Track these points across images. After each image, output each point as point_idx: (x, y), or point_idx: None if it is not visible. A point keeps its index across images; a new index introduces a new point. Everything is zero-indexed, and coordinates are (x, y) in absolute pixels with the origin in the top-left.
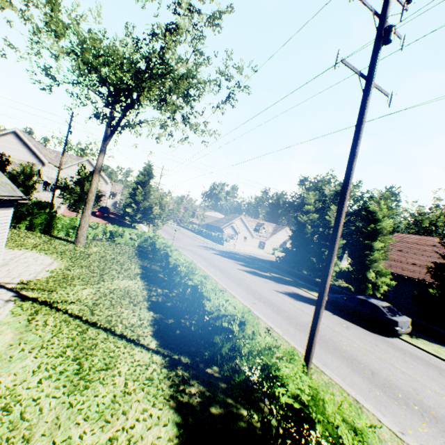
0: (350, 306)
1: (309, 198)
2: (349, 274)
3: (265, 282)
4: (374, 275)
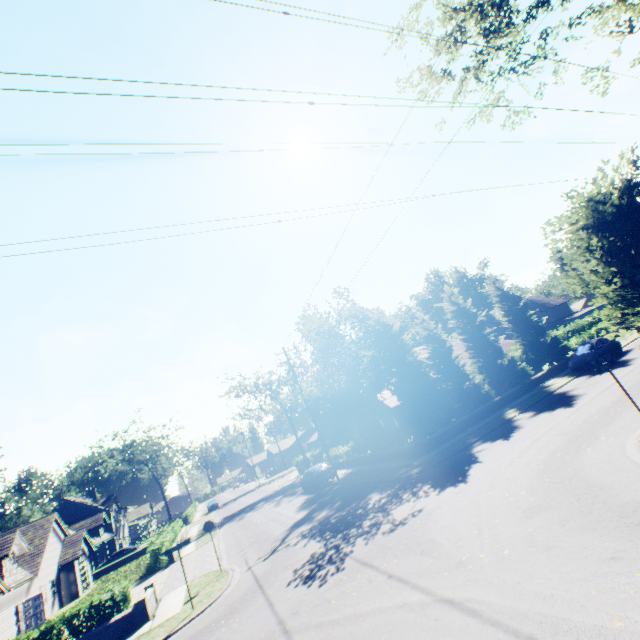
0: (604, 349)
1: (382, 315)
2: (509, 366)
3: (602, 380)
4: (518, 353)
